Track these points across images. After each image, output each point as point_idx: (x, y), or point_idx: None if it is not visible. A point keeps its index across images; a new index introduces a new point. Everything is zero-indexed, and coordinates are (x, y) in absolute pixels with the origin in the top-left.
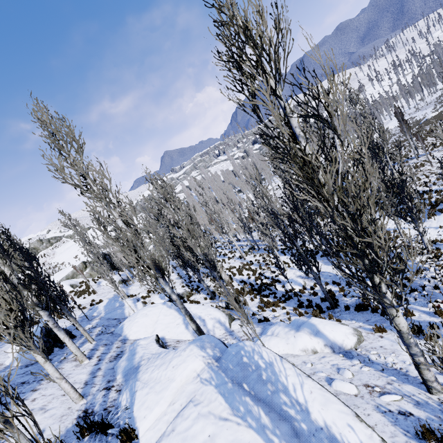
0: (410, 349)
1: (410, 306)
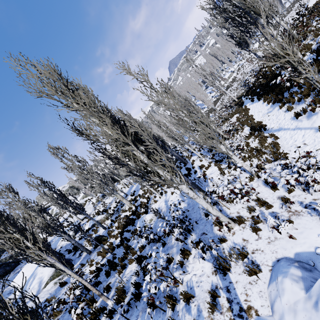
0: None
1: None
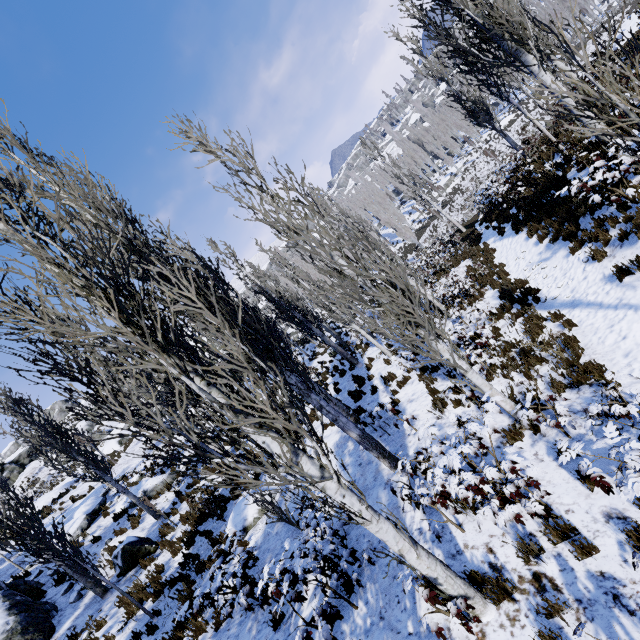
0: None
1: None
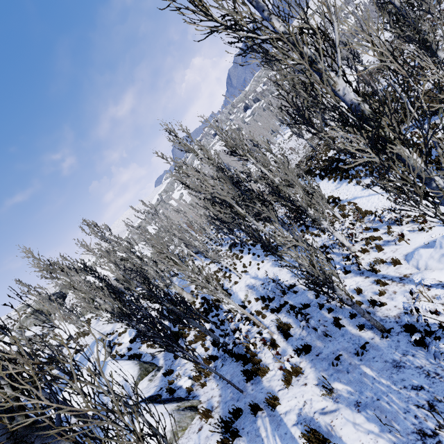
0: None
1: (287, 348)
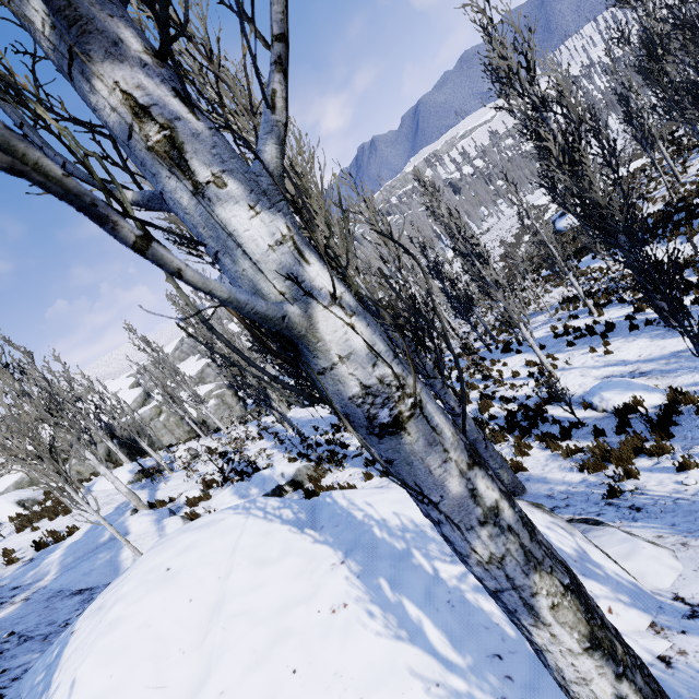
0: None
1: None
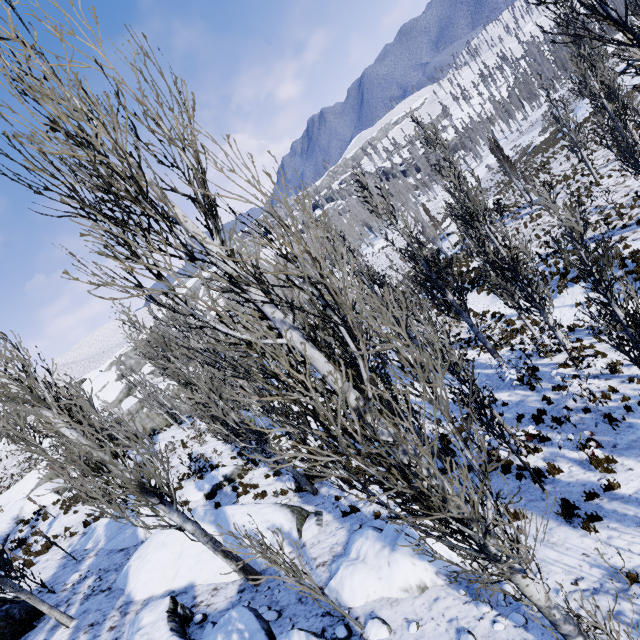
0: (558, 628)
1: (555, 451)
